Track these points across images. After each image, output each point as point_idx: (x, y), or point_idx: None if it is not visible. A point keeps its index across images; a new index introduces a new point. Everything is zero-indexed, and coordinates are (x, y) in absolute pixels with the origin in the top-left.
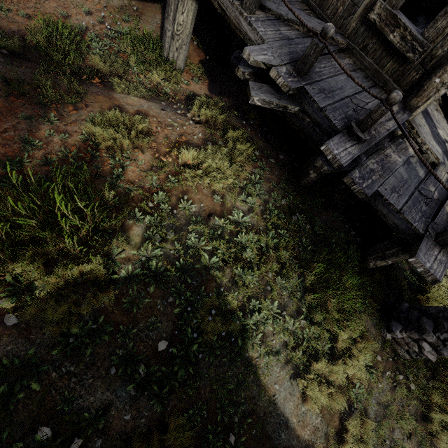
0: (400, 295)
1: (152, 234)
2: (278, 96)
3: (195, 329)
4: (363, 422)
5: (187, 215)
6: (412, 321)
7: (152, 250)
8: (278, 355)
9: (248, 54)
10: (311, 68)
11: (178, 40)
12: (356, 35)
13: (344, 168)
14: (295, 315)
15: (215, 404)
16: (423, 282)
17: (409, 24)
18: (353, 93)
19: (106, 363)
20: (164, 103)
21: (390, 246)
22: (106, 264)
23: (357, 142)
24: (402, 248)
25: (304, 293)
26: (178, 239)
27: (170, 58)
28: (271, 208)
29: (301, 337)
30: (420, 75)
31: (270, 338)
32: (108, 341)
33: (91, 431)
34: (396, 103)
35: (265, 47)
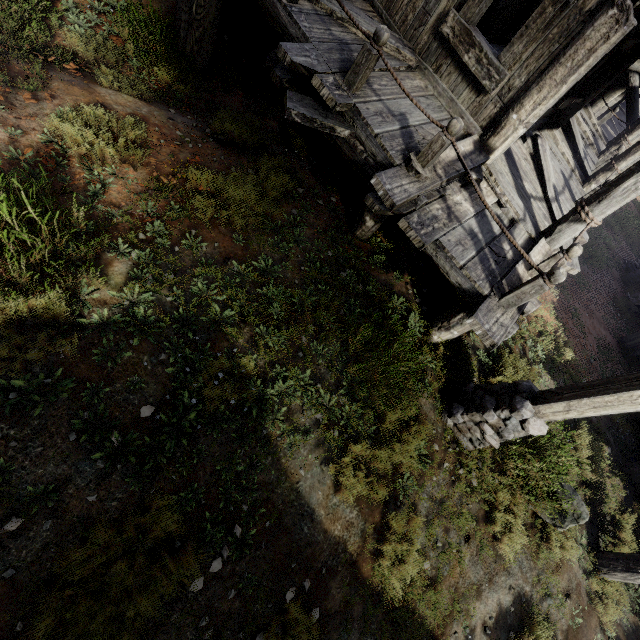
0: (468, 376)
1: (142, 274)
2: (324, 113)
3: (195, 394)
4: (411, 520)
5: (195, 256)
6: (475, 402)
7: (140, 295)
8: (308, 436)
9: (284, 52)
10: (367, 84)
11: (198, 27)
12: (429, 52)
13: (400, 210)
14: (333, 390)
15: (219, 489)
16: (499, 364)
17: (485, 45)
18: (420, 122)
19: (64, 430)
20: (173, 111)
21: (455, 313)
22: (71, 306)
23: (417, 179)
24: (467, 313)
25: (348, 365)
26: (180, 285)
27: (187, 53)
28: (313, 260)
29: (338, 415)
30: (498, 109)
31: (298, 415)
32: (69, 402)
33: (36, 509)
34: (457, 132)
35: (308, 47)
